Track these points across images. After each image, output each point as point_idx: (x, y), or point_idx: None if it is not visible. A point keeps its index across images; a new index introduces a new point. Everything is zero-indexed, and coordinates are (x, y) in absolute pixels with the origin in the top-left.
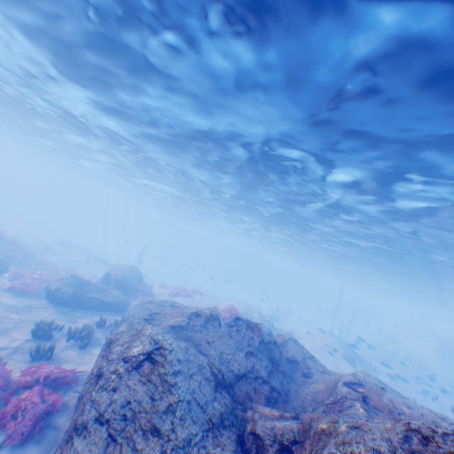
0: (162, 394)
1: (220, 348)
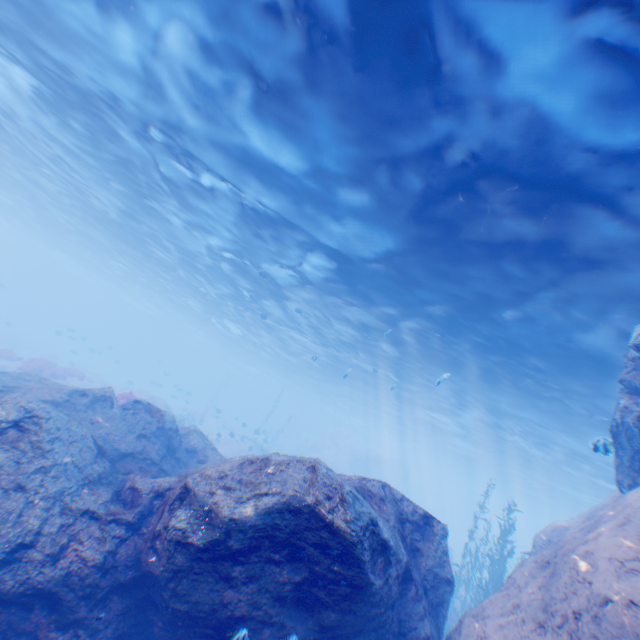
0: (34, 459)
1: (108, 430)
